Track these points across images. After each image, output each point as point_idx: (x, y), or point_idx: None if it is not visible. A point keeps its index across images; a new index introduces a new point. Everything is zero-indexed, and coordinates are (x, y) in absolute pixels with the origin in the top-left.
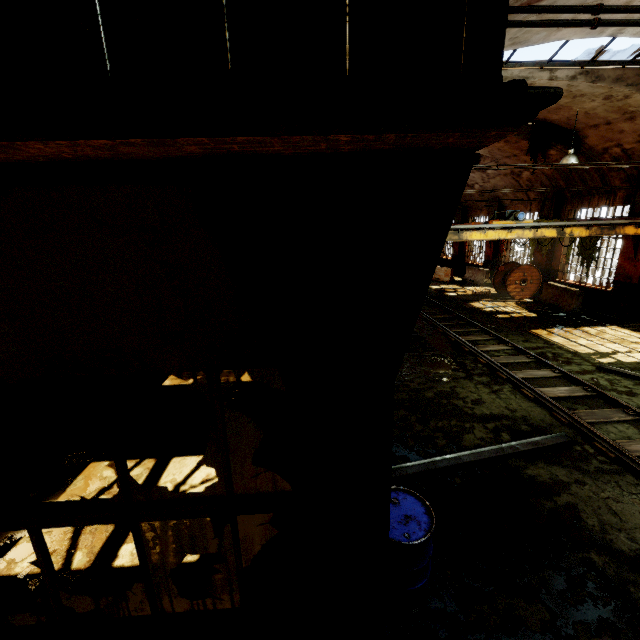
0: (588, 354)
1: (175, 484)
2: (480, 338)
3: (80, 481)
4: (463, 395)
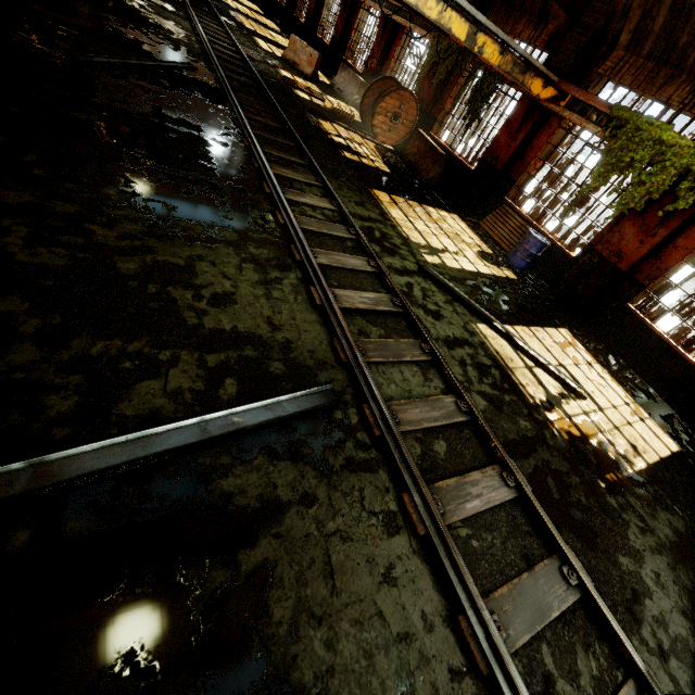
0: (419, 245)
1: None
2: (301, 178)
3: None
4: (204, 280)
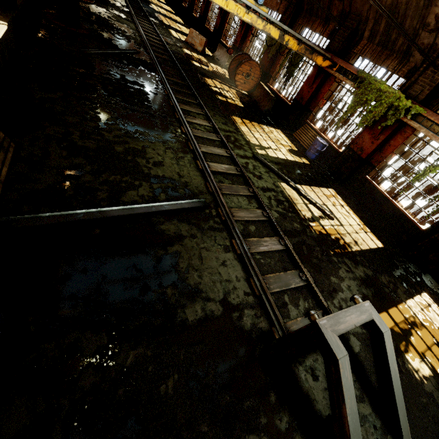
0: (254, 145)
1: None
2: (194, 110)
3: None
4: (150, 156)
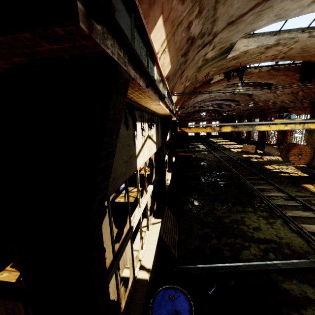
0: None
1: None
2: (266, 187)
3: None
4: (248, 223)
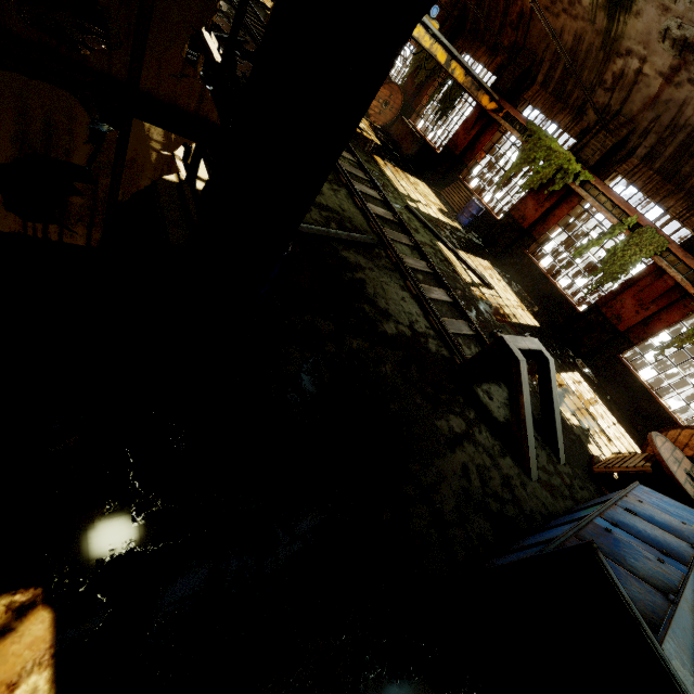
0: (404, 195)
1: None
2: None
3: None
4: None
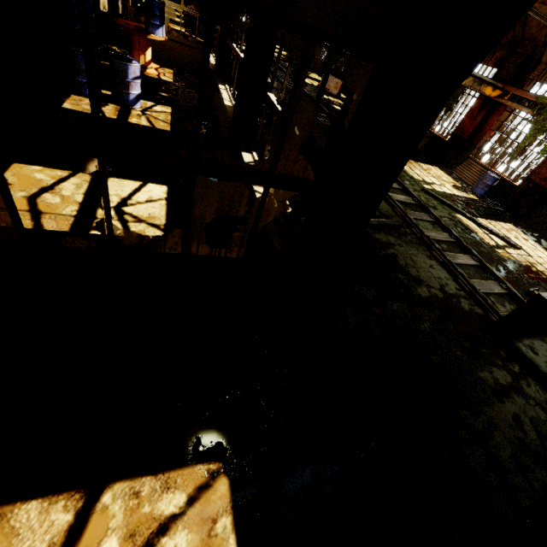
0: (419, 180)
1: (121, 198)
2: None
3: (11, 177)
4: None
